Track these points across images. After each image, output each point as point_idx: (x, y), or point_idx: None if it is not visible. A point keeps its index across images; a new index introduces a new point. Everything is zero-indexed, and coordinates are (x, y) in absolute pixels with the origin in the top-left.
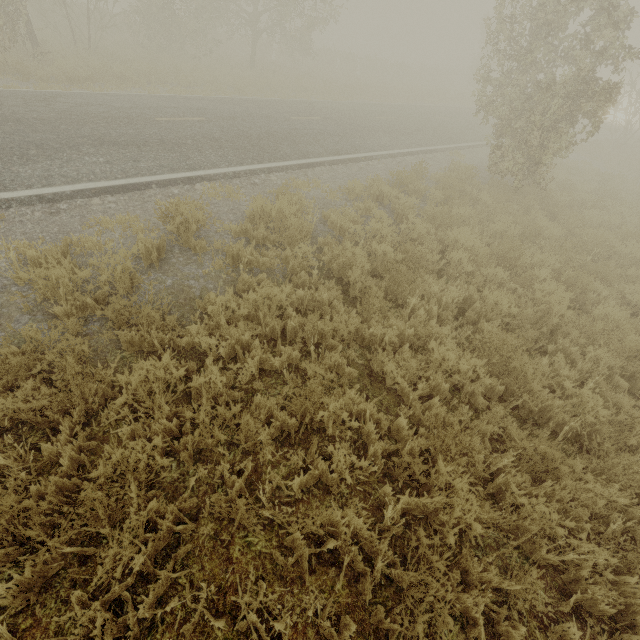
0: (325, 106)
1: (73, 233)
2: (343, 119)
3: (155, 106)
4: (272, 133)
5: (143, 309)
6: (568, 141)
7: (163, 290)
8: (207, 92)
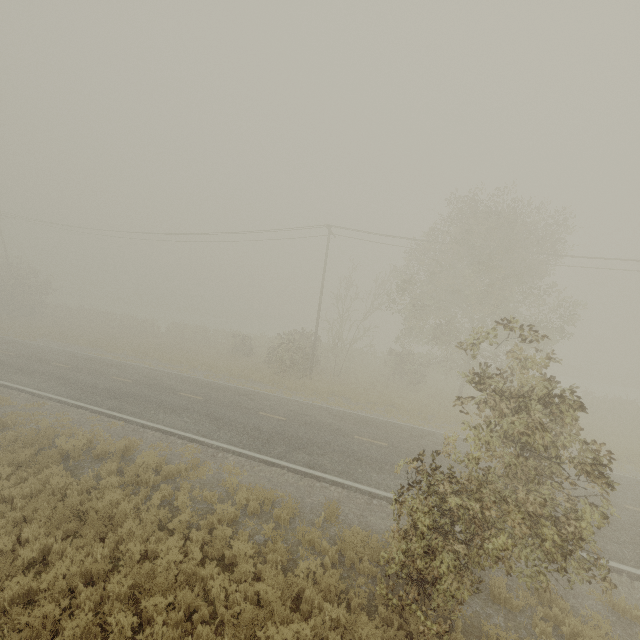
0: (436, 440)
1: (120, 438)
2: (412, 452)
3: (282, 407)
4: (302, 438)
5: (42, 457)
6: (437, 563)
7: (53, 456)
8: (357, 408)
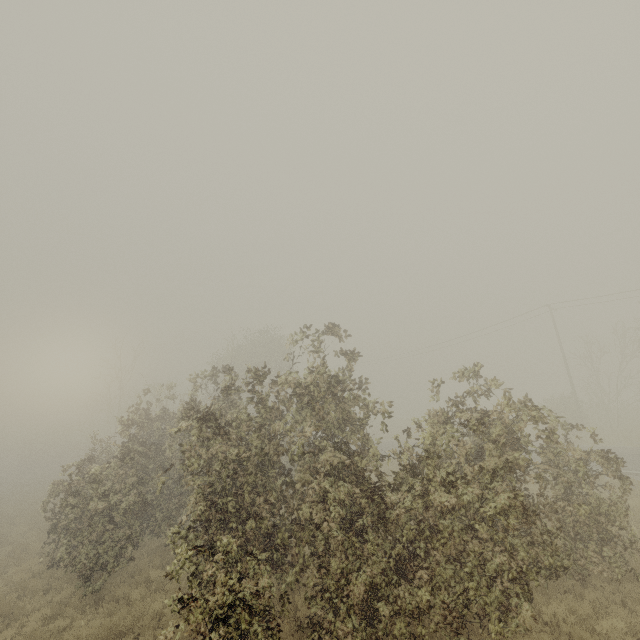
0: None
1: None
2: None
3: None
4: None
5: None
6: None
7: None
8: None
